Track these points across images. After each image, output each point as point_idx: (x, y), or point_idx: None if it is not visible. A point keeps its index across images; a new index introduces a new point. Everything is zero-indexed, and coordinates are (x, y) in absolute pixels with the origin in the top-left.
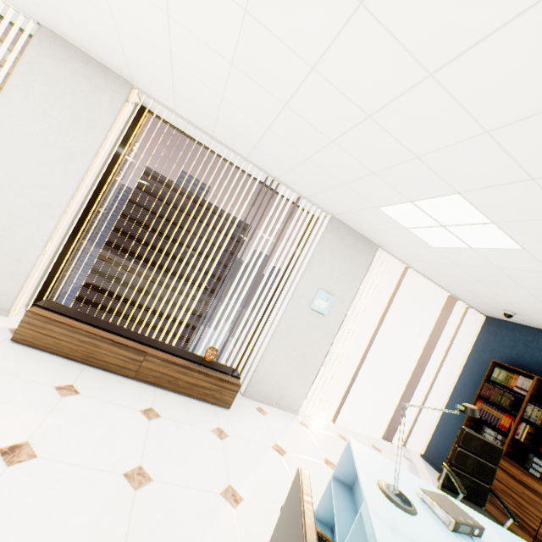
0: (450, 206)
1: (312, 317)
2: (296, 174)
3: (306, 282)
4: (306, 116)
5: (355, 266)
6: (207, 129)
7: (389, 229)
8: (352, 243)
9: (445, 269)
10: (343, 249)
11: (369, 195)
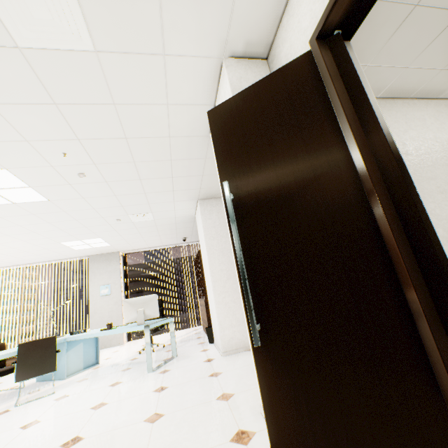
0: (69, 243)
1: (104, 299)
2: (51, 257)
3: (92, 287)
4: (11, 253)
5: (113, 266)
6: (15, 265)
7: (98, 249)
8: (105, 259)
9: (138, 244)
10: (102, 264)
11: (65, 250)
